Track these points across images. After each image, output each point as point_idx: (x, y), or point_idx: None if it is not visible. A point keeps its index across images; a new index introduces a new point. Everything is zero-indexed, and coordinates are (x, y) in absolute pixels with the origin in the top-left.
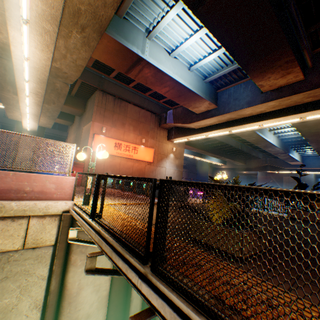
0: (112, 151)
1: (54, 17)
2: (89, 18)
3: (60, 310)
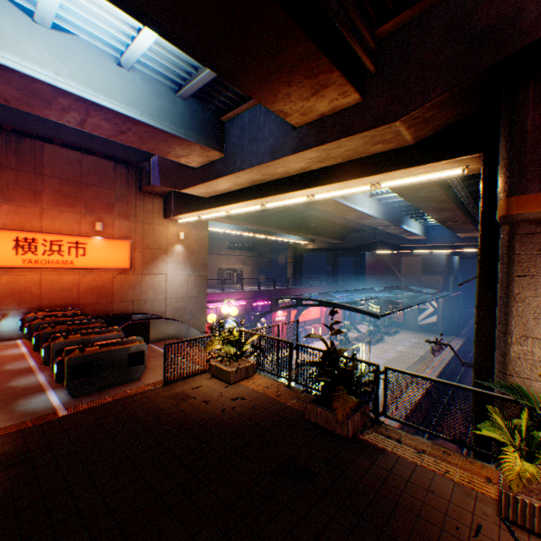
0: (9, 260)
1: None
2: None
3: None
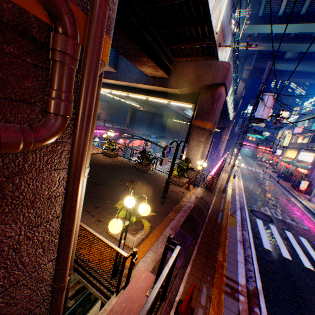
0: None
1: None
2: None
3: None
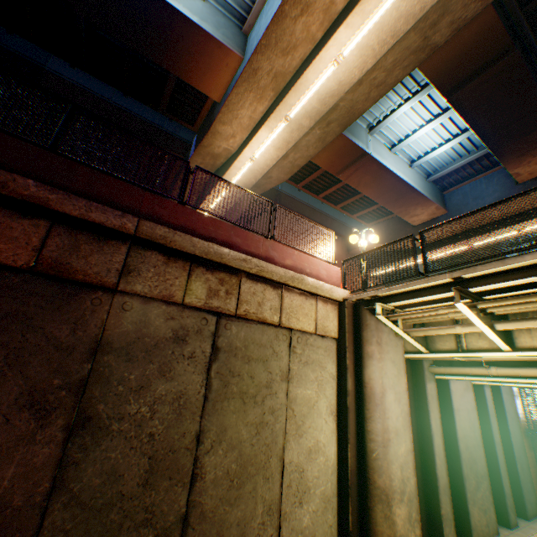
0: None
1: (319, 113)
2: (342, 113)
3: (365, 415)
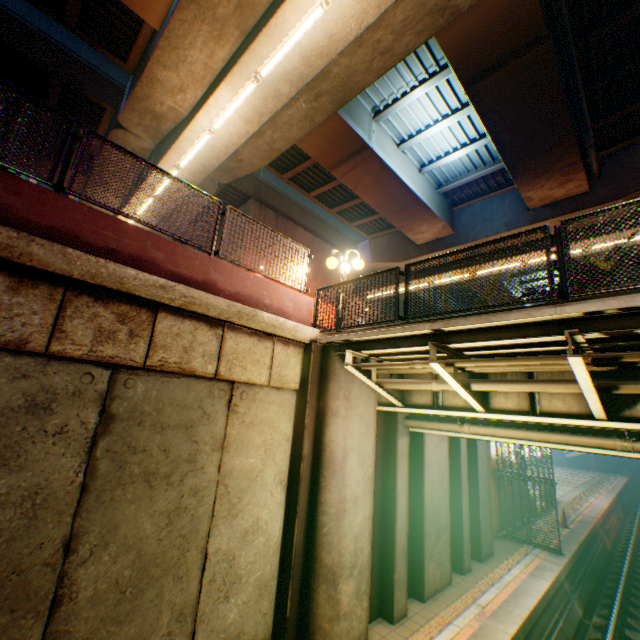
0: None
1: (303, 78)
2: (336, 85)
3: (321, 484)
